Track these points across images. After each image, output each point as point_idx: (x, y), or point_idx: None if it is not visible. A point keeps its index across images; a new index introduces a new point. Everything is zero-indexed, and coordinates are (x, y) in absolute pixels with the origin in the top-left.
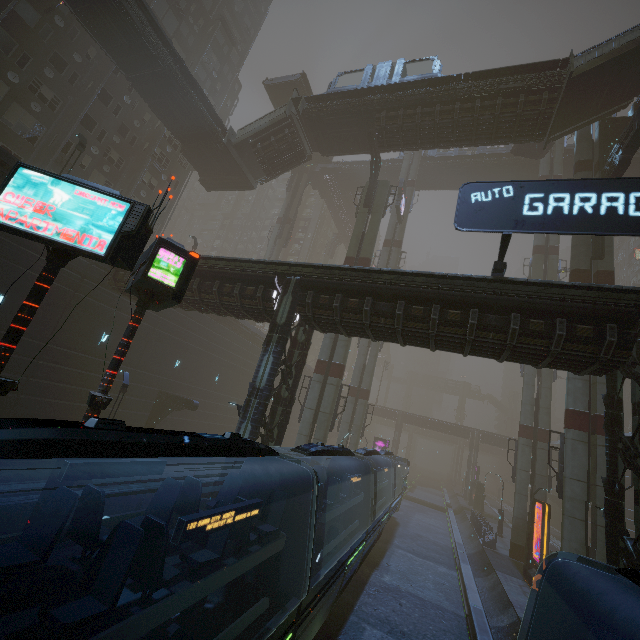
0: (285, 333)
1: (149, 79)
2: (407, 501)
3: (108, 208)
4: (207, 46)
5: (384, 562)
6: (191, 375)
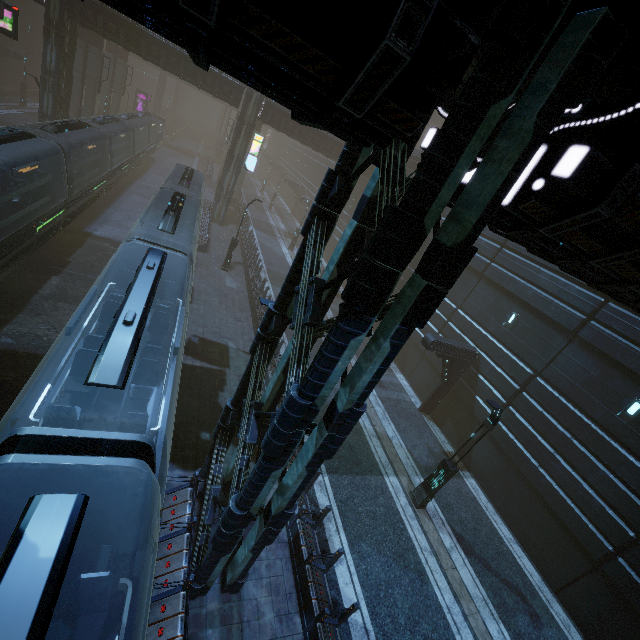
0: (61, 31)
1: None
2: (166, 148)
3: None
4: None
5: (143, 178)
6: None
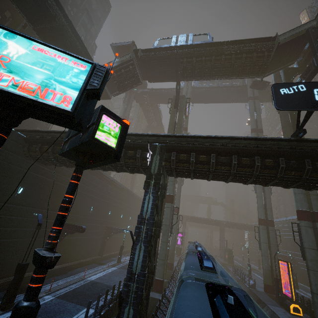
0: (158, 179)
1: (48, 30)
2: None
3: (69, 66)
4: (79, 22)
5: None
6: (77, 209)
